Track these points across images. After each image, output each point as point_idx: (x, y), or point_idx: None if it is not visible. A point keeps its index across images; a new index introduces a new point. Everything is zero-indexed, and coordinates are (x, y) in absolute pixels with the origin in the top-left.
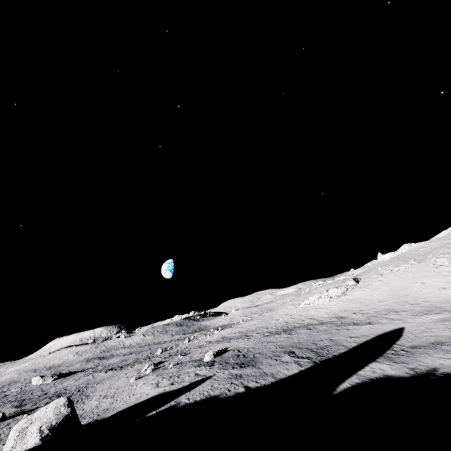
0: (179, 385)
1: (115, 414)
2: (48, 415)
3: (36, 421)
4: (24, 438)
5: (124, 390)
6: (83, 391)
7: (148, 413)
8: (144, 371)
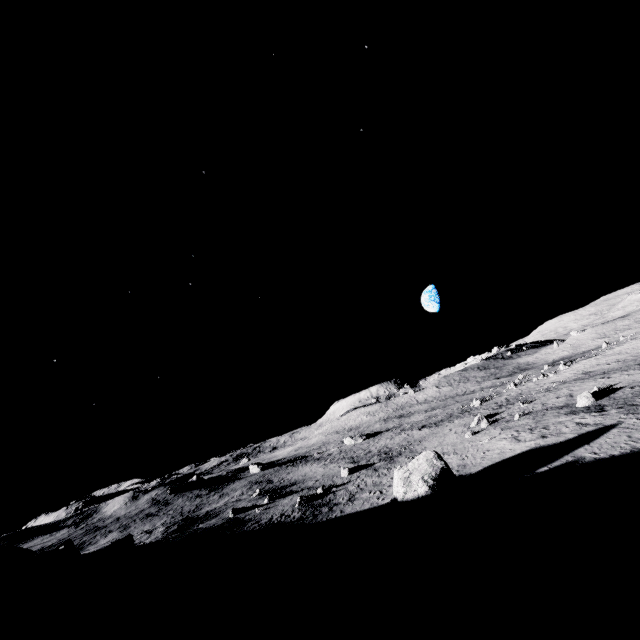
0: (558, 437)
1: (482, 469)
2: (423, 467)
3: (415, 472)
4: (411, 486)
5: (465, 447)
6: (410, 449)
7: (536, 469)
8: (475, 425)
